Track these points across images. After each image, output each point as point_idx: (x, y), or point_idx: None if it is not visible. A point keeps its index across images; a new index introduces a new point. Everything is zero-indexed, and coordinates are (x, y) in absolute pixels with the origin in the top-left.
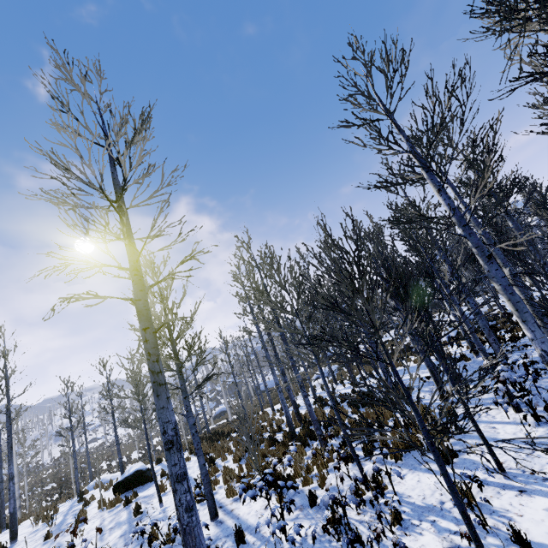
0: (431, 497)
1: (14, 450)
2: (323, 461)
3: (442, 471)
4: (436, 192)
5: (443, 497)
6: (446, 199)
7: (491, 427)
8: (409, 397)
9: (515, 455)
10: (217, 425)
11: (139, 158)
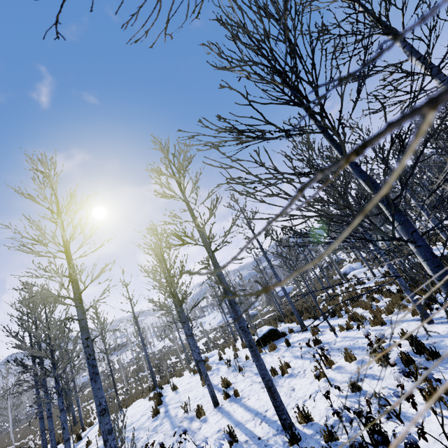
0: None
1: None
2: None
3: None
4: None
5: None
6: None
7: None
8: None
9: None
10: (259, 321)
11: None
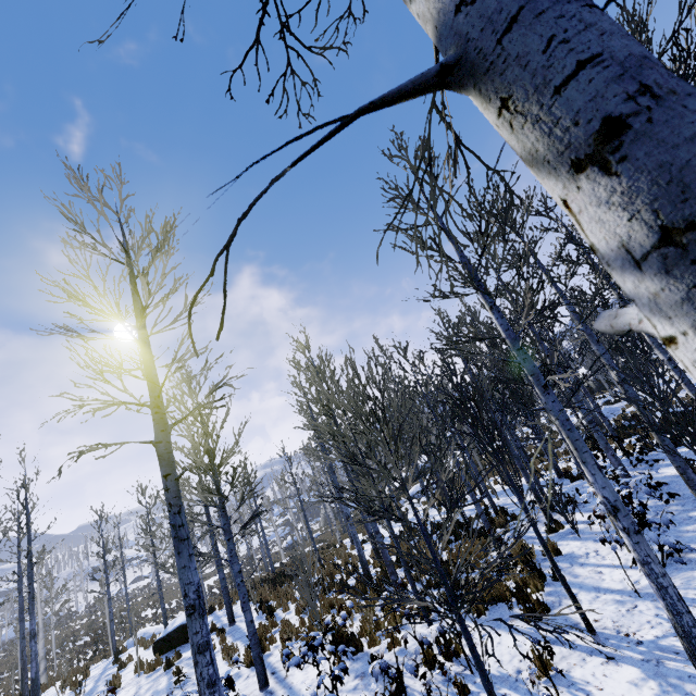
0: (508, 665)
1: (38, 598)
2: (395, 615)
3: (469, 645)
4: (488, 309)
5: (521, 665)
6: (499, 318)
7: (597, 572)
8: (436, 561)
9: (614, 611)
10: (289, 559)
11: (162, 276)
